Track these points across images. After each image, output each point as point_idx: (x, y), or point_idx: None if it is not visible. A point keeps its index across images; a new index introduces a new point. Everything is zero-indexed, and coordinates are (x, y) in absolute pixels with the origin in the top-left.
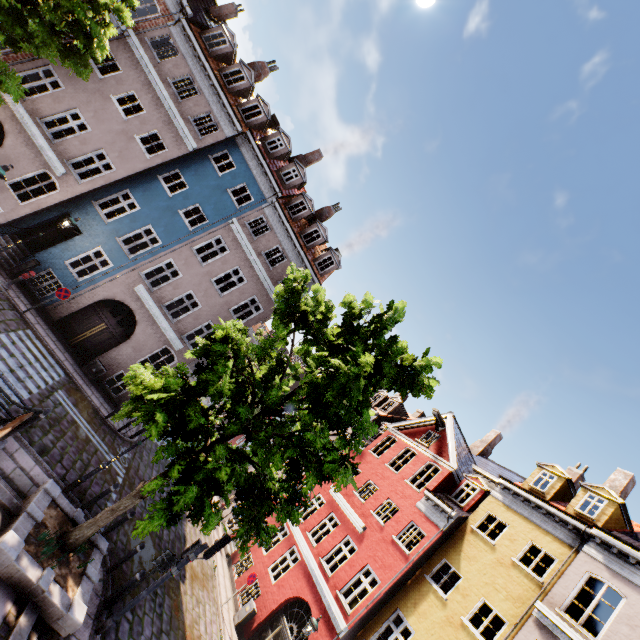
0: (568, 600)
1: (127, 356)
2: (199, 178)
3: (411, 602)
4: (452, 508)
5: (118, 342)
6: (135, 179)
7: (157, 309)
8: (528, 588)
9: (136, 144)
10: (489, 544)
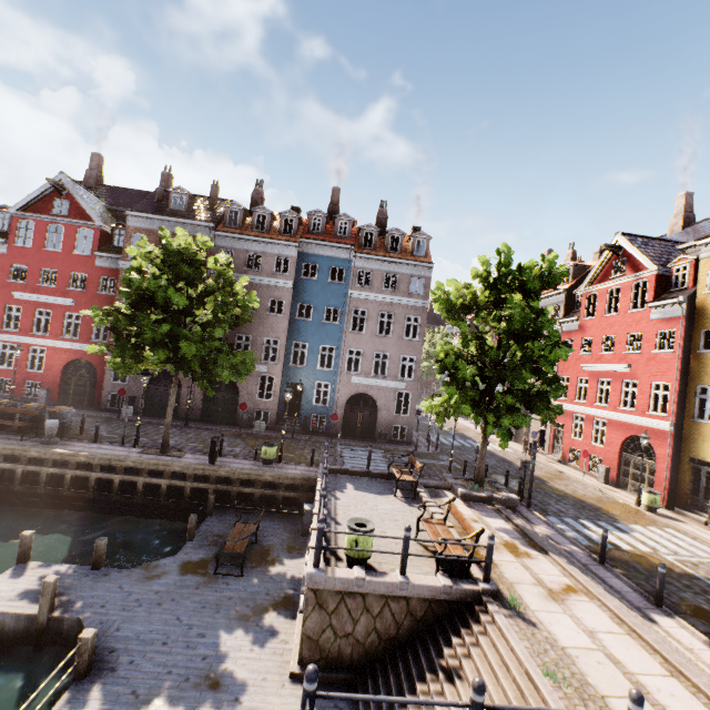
0: None
1: (387, 416)
2: (310, 294)
3: (702, 374)
4: (676, 297)
5: (375, 415)
6: (290, 333)
7: (372, 380)
8: None
9: (271, 317)
10: None
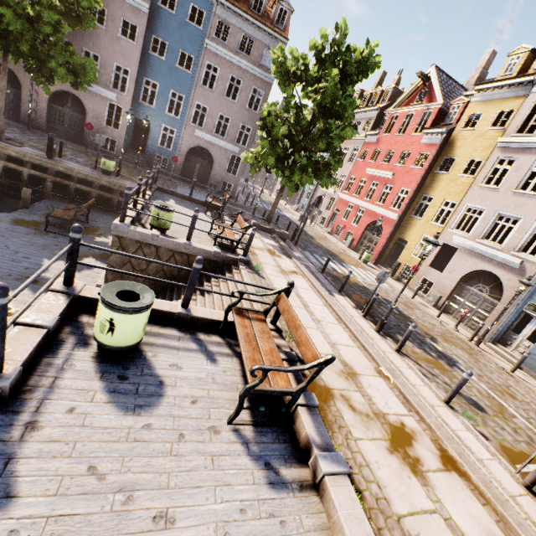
0: (518, 127)
1: (219, 172)
2: (166, 30)
3: (429, 187)
4: (442, 128)
5: (210, 169)
6: (141, 67)
7: (213, 137)
8: (495, 137)
9: (123, 41)
10: (471, 132)
